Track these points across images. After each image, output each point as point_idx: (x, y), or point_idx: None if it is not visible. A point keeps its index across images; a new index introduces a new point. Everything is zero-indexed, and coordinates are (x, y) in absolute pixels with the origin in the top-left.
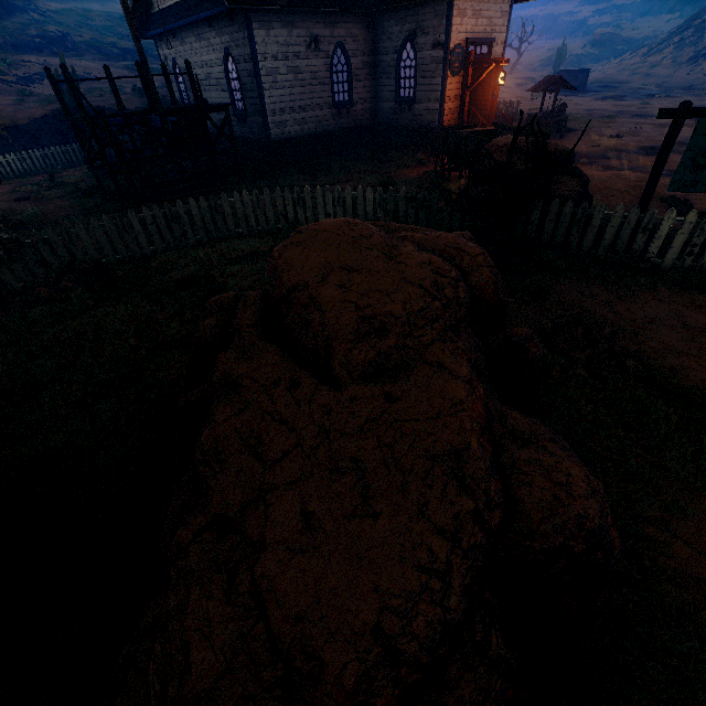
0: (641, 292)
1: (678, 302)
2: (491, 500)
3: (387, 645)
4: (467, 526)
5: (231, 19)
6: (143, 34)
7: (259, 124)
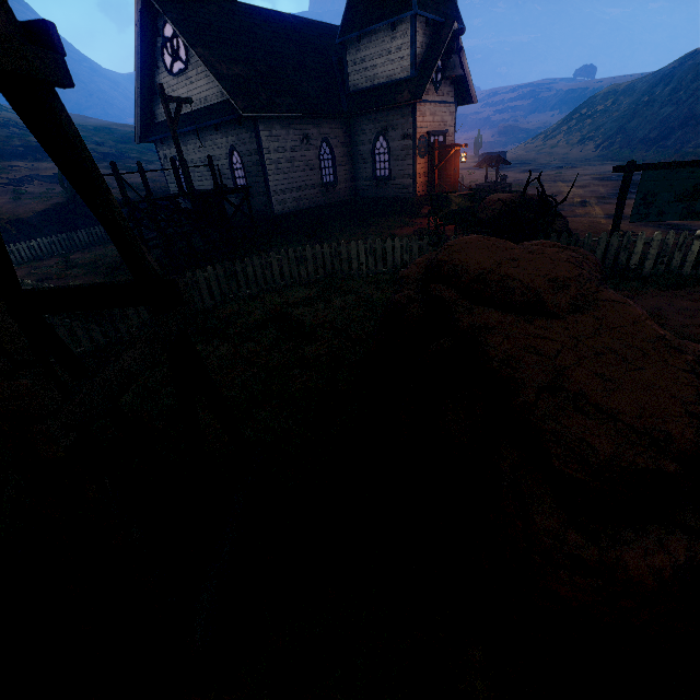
0: (638, 293)
1: (668, 296)
2: (696, 357)
3: (699, 418)
4: (696, 367)
5: (239, 124)
6: (146, 139)
7: (263, 202)
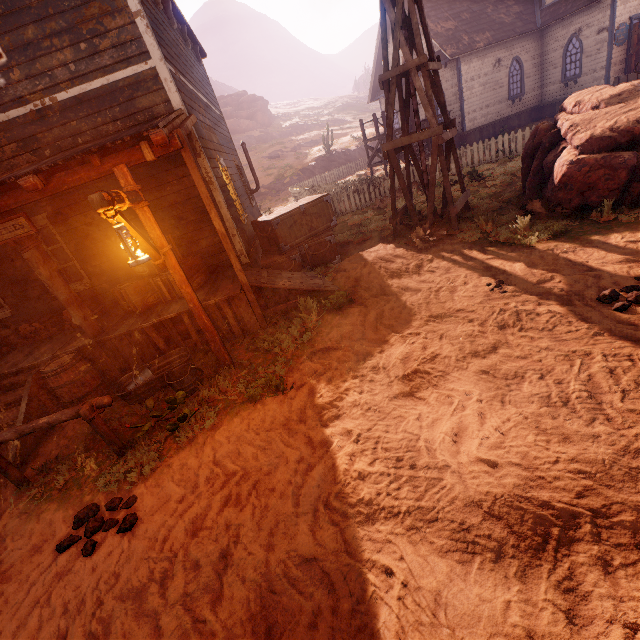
0: None
1: None
2: None
3: (636, 121)
4: None
5: (445, 67)
6: (374, 99)
7: (457, 123)
